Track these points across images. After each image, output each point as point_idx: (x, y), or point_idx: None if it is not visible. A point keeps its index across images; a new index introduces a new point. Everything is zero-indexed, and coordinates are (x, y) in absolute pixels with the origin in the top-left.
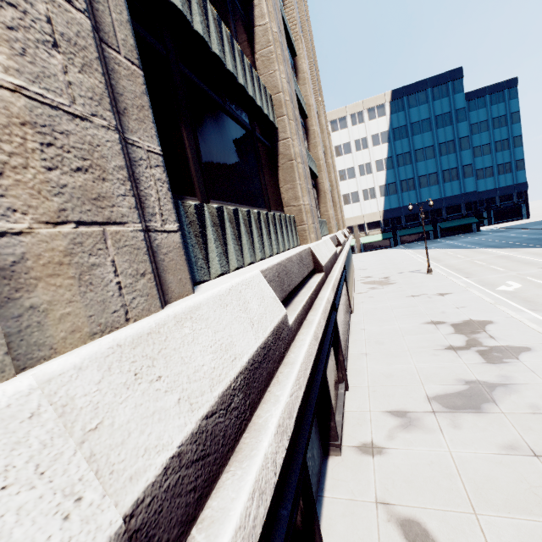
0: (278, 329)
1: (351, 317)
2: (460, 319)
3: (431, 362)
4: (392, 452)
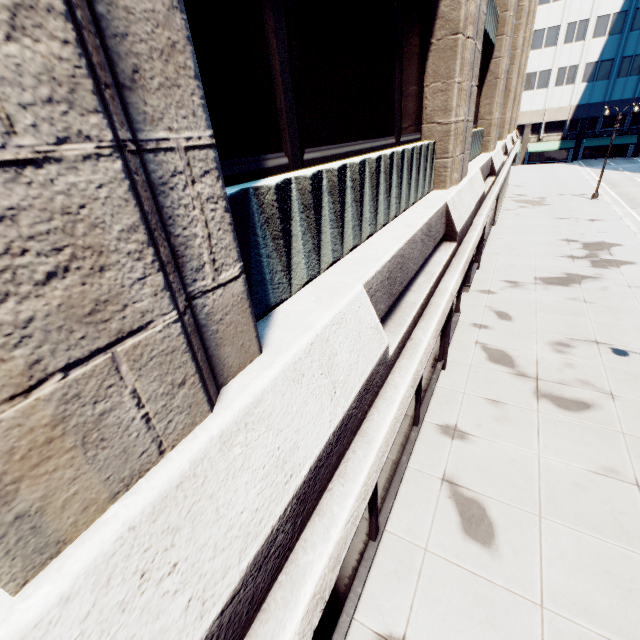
0: (483, 193)
1: (491, 228)
2: (593, 241)
3: (548, 263)
4: (500, 294)
